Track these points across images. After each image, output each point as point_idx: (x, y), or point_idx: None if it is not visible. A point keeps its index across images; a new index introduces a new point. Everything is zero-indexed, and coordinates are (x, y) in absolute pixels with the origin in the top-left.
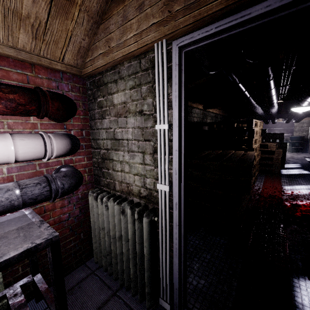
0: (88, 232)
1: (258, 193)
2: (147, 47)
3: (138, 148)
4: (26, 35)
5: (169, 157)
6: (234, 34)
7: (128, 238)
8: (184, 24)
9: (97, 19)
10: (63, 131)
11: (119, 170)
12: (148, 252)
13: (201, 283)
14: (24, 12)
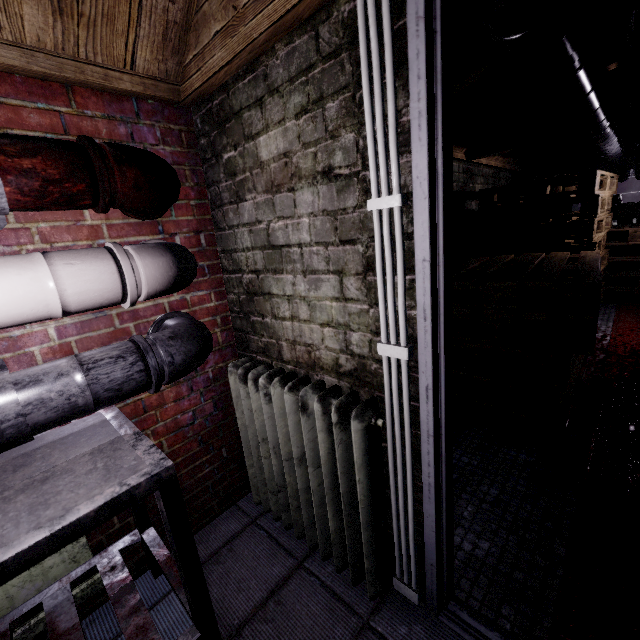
0: (236, 445)
1: (603, 346)
2: None
3: (326, 263)
4: (38, 5)
5: (406, 278)
6: None
7: (319, 460)
8: None
9: None
10: (158, 239)
11: (287, 317)
12: (366, 492)
13: (481, 547)
14: None
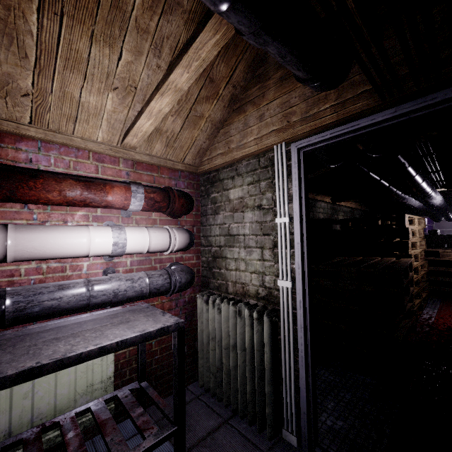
0: (192, 346)
1: (429, 323)
2: (267, 148)
3: (256, 243)
4: (161, 144)
5: (291, 250)
6: (347, 138)
7: (244, 346)
8: (301, 132)
9: (218, 126)
10: (177, 227)
11: (233, 269)
12: (269, 360)
13: (338, 424)
14: (165, 129)
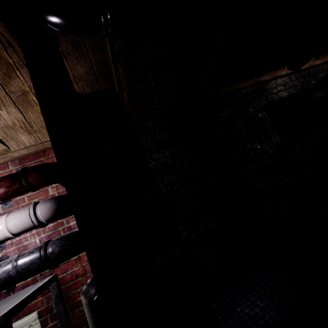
0: None
1: None
2: None
3: None
4: (24, 135)
5: None
6: None
7: None
8: None
9: None
10: None
11: None
12: None
13: None
14: (10, 122)
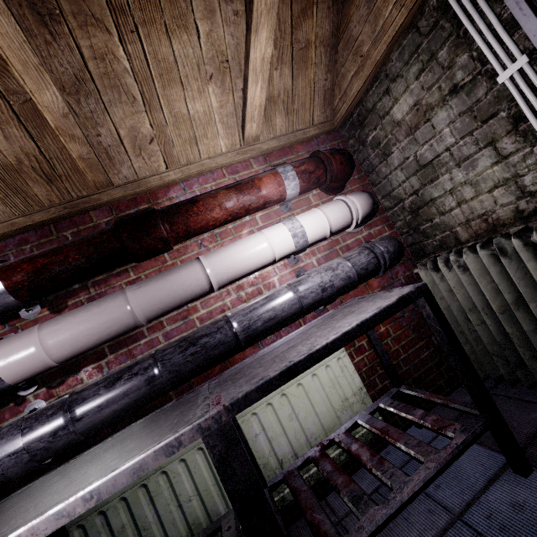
0: None
1: None
2: None
3: (475, 145)
4: (280, 116)
5: None
6: None
7: None
8: None
9: (333, 43)
10: None
11: (453, 207)
12: None
13: None
14: (276, 93)
